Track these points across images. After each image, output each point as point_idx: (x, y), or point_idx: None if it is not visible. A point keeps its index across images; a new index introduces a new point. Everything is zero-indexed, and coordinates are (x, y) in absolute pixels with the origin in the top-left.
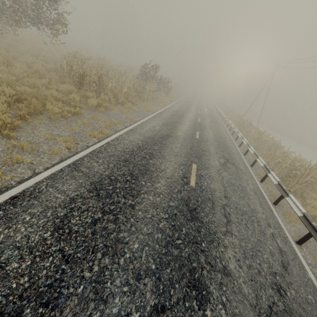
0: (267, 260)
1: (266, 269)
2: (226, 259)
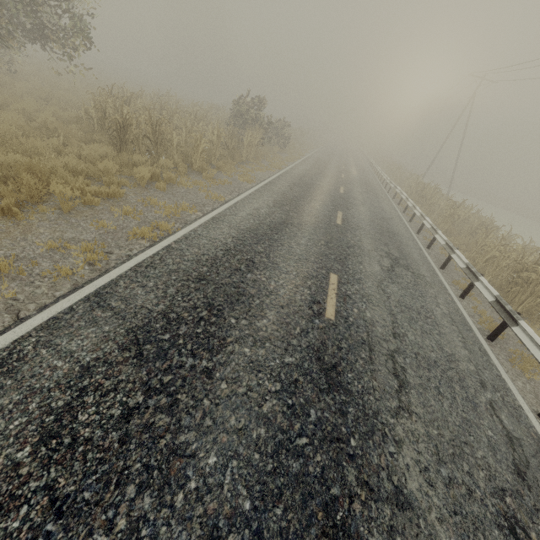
0: (484, 462)
1: (483, 484)
2: (401, 470)
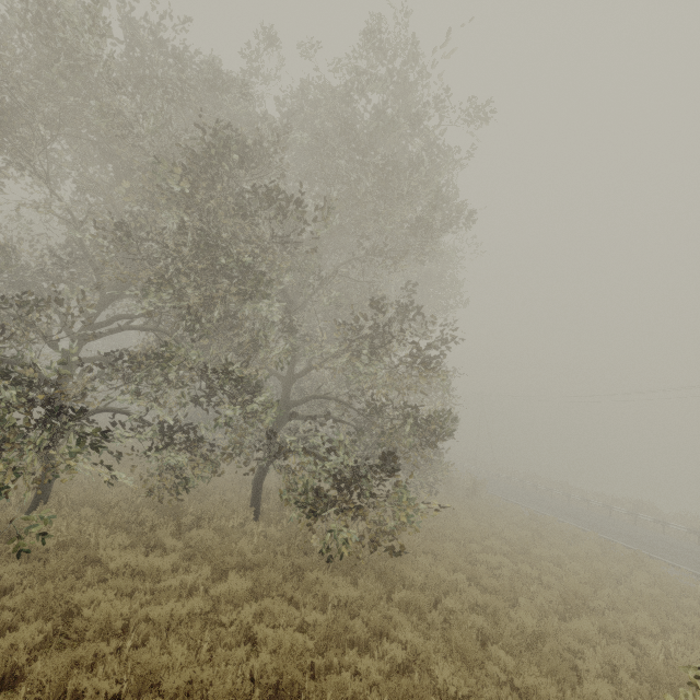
0: None
1: None
2: (699, 552)
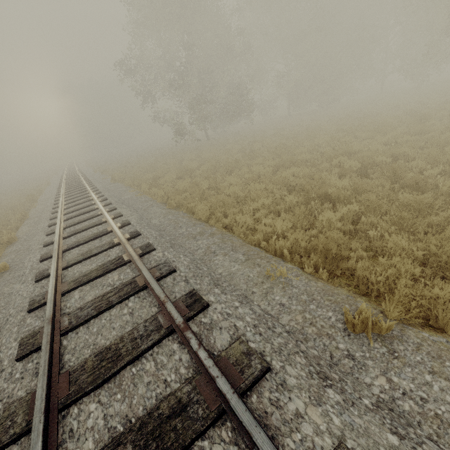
0: None
1: None
2: None
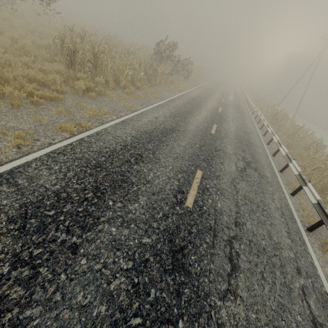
0: None
1: None
2: None
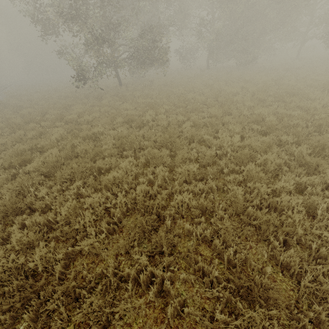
0: None
1: None
2: None
